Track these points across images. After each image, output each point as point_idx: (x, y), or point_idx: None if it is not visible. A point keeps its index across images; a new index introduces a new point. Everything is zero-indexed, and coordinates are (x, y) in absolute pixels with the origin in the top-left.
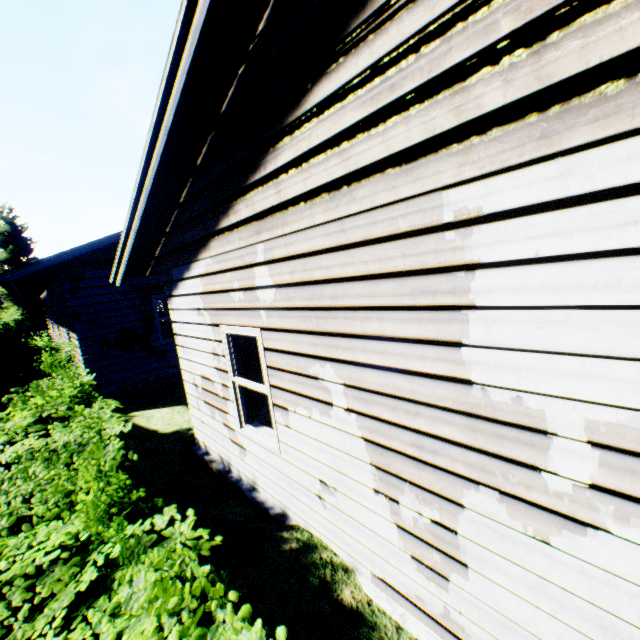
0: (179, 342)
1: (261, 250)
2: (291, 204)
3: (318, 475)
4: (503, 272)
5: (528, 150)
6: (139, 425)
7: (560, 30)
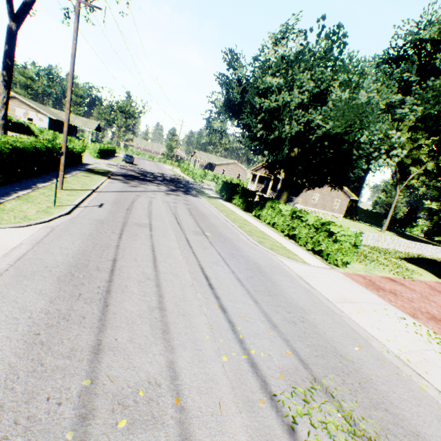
0: None
1: None
2: None
3: None
4: (18, 111)
5: (19, 108)
6: None
7: (20, 106)
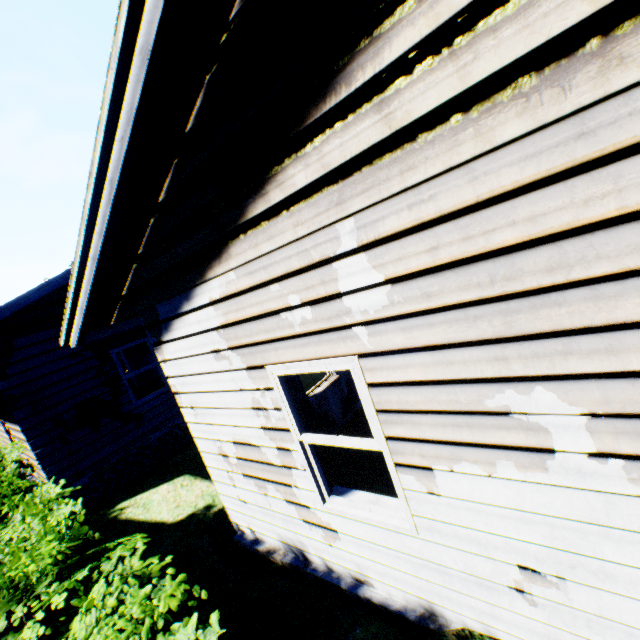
0: (184, 403)
1: (348, 230)
2: (423, 127)
3: (514, 559)
4: None
5: None
6: (136, 520)
7: None
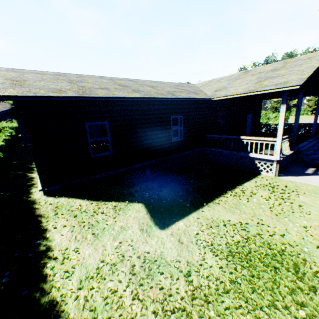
0: None
1: None
2: None
3: None
4: None
5: None
6: None
7: None
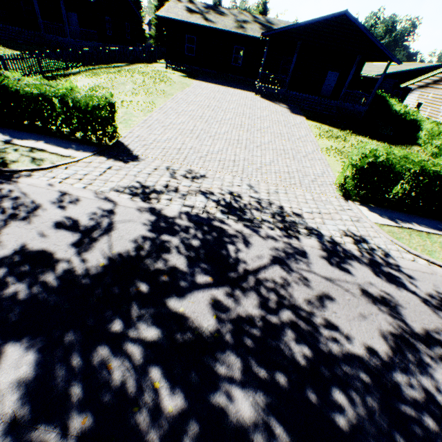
0: (404, 102)
1: (433, 92)
2: (440, 89)
3: None
4: None
5: None
6: None
7: None
